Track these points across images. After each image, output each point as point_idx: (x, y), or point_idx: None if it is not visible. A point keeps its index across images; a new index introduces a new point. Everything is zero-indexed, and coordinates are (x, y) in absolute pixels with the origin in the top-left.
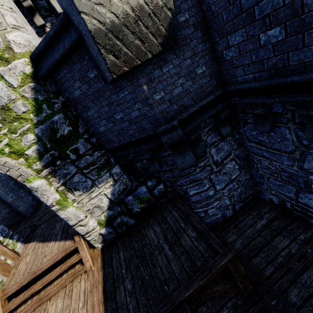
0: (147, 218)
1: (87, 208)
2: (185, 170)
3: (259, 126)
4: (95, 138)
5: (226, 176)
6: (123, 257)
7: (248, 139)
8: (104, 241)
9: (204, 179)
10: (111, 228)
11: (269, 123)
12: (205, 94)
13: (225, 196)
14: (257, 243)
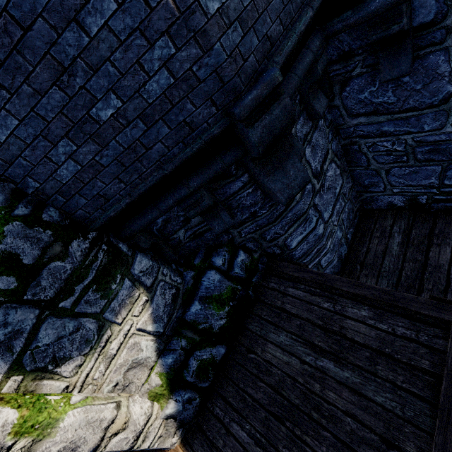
0: (244, 328)
1: (110, 385)
2: (278, 206)
3: (386, 69)
4: (54, 208)
5: (331, 192)
6: (247, 436)
7: (351, 114)
8: (181, 425)
9: (308, 209)
10: (185, 391)
11: (410, 53)
12: (296, 8)
13: (336, 226)
14: (410, 273)
